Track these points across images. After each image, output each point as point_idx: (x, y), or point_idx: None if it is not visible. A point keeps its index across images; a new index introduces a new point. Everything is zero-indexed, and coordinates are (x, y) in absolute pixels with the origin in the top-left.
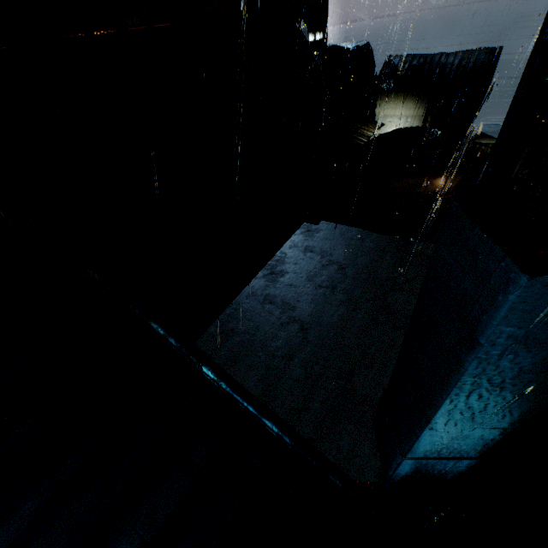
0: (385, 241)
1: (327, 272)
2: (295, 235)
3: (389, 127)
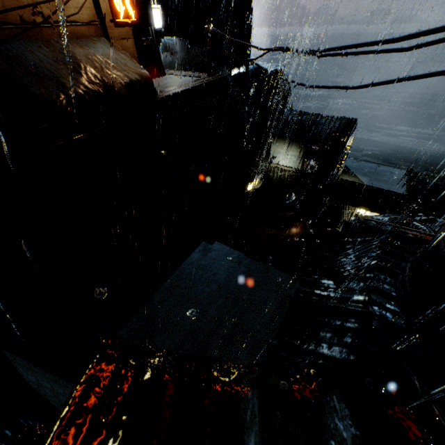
0: (254, 266)
1: (209, 290)
2: (195, 253)
3: (279, 159)
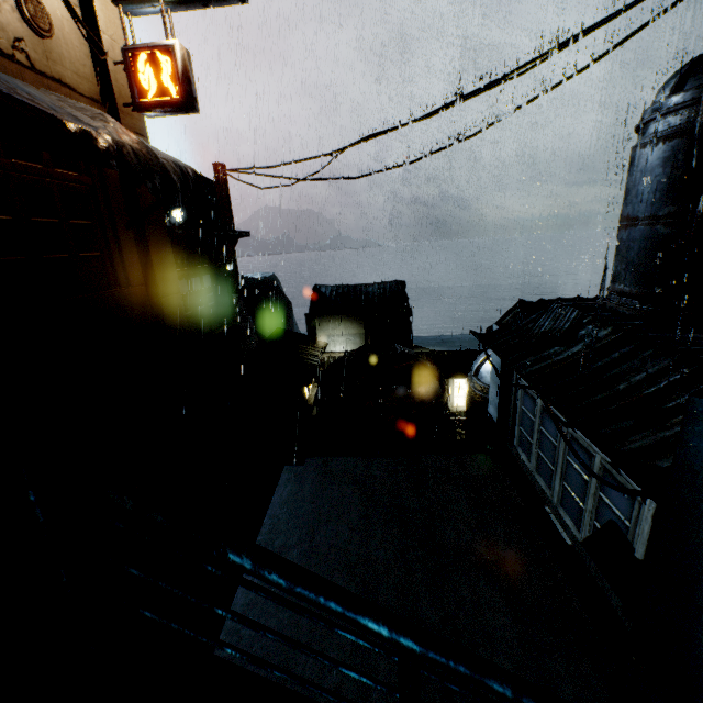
0: (392, 464)
1: (348, 525)
2: (281, 486)
3: (333, 345)
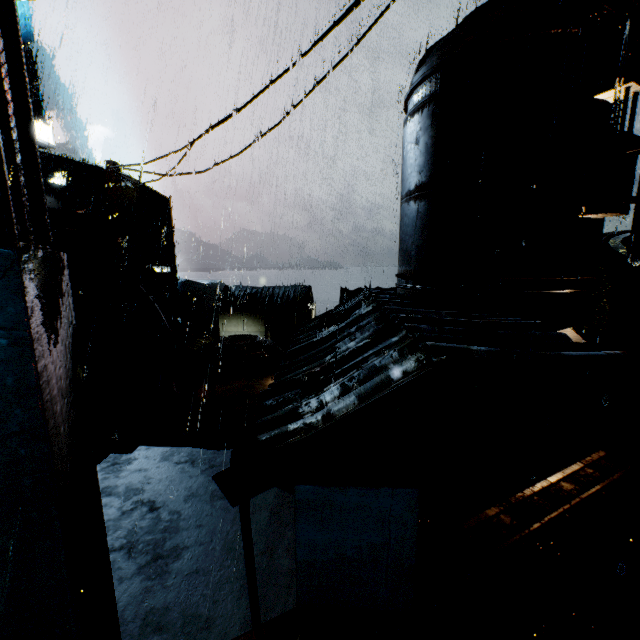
0: (222, 456)
1: (128, 522)
2: None
3: None
